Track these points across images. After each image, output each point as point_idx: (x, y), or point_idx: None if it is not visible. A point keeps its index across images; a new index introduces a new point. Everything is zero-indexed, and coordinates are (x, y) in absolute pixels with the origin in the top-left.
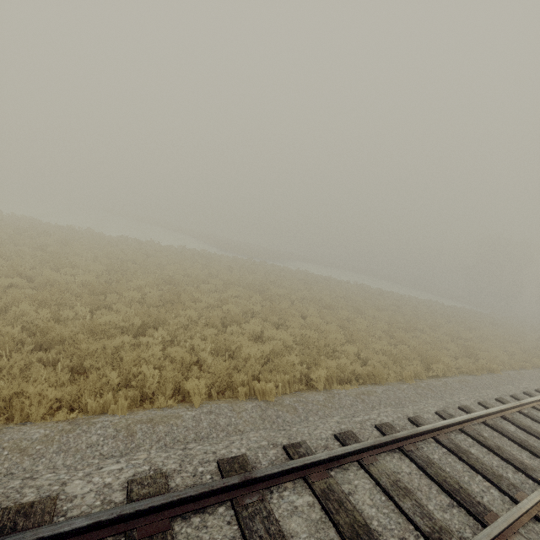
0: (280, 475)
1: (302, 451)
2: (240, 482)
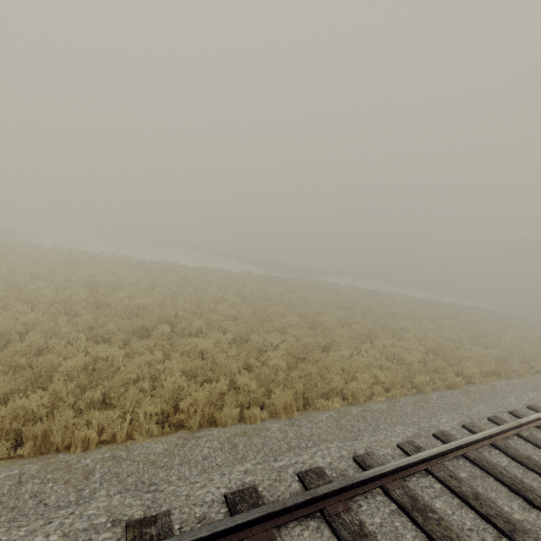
0: (527, 424)
1: (521, 414)
2: (518, 424)
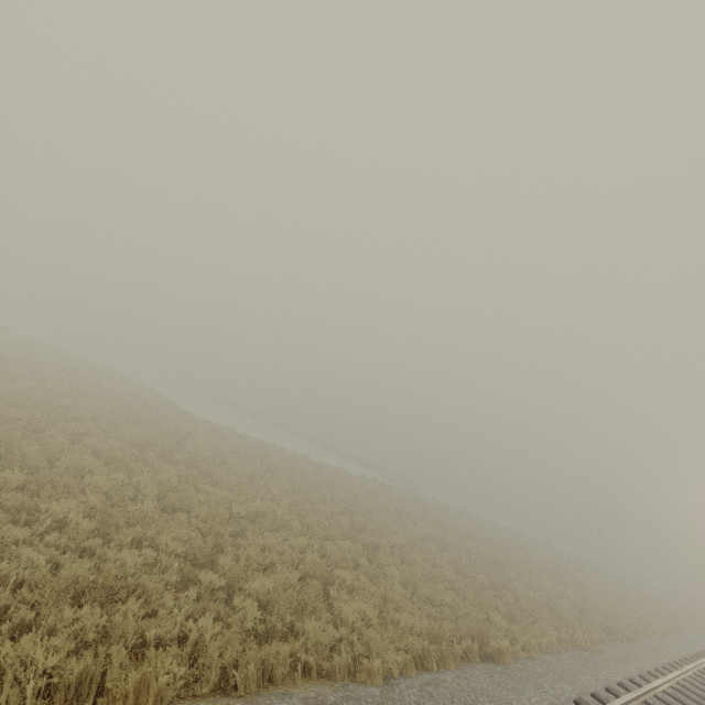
0: None
1: None
2: None
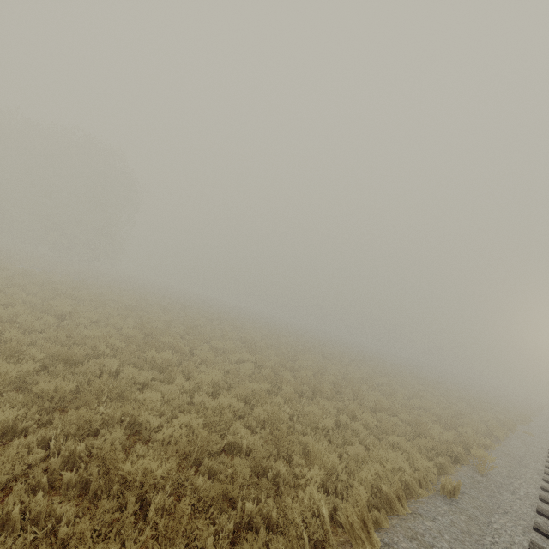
0: None
1: None
2: None
